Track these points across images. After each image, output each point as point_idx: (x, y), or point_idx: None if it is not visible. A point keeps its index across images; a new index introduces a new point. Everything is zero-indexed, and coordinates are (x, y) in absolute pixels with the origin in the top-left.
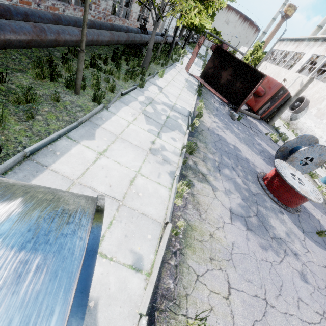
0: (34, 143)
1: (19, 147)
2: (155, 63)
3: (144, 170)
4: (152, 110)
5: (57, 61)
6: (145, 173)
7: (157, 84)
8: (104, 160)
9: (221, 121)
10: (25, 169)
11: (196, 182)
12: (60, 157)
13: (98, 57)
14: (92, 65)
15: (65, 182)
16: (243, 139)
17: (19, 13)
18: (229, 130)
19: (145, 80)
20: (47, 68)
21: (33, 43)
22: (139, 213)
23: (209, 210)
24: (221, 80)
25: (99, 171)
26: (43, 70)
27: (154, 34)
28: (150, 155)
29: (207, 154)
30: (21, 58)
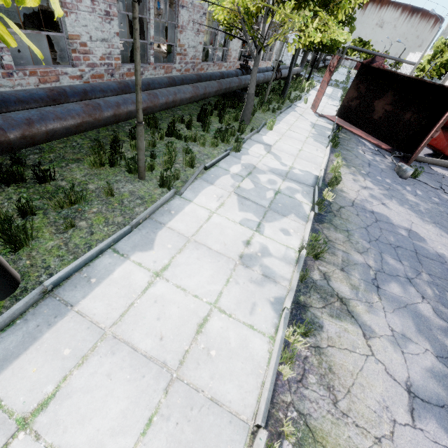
0: (65, 267)
1: (43, 276)
2: (262, 111)
3: (226, 300)
4: (250, 185)
5: (126, 138)
6: (228, 306)
7: (263, 142)
8: (161, 286)
9: (379, 184)
10: (40, 313)
11: (327, 318)
12: (95, 286)
13: (179, 120)
14: (170, 134)
15: (91, 334)
16: (427, 213)
17: (76, 93)
18: (395, 200)
19: (245, 139)
20: (108, 150)
21: (85, 126)
22: (206, 397)
23: (355, 387)
24: (374, 115)
25: (148, 309)
26: (100, 155)
27: (254, 73)
28: (240, 268)
29: (350, 253)
30: (82, 144)
